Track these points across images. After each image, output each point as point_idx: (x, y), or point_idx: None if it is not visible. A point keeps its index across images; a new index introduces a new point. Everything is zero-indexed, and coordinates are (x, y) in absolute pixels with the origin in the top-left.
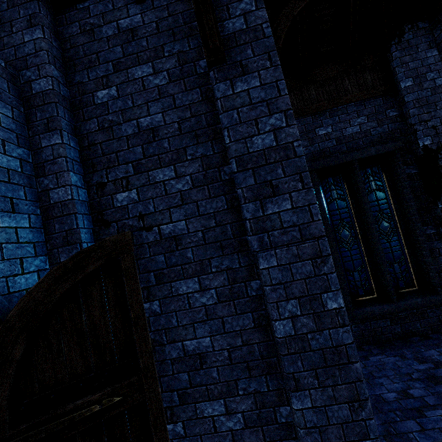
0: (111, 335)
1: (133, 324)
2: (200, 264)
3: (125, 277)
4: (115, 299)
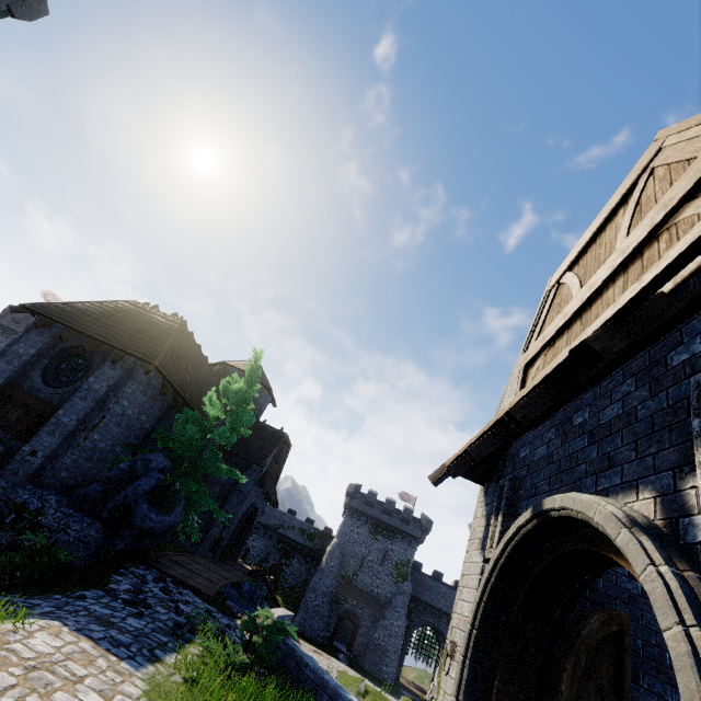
0: (607, 692)
1: (625, 696)
2: (633, 670)
3: (625, 651)
4: (612, 662)
